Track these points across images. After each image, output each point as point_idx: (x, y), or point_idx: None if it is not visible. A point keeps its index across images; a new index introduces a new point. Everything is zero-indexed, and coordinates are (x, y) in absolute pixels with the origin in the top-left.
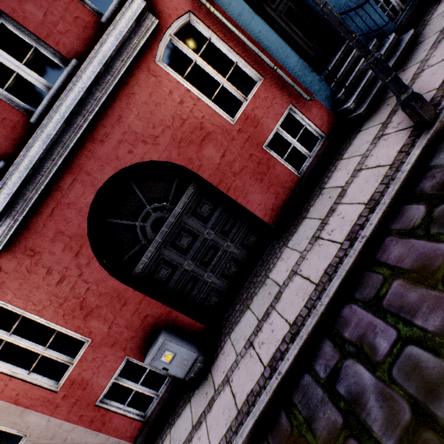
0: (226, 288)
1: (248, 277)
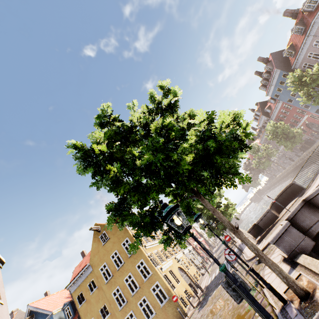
0: None
1: None
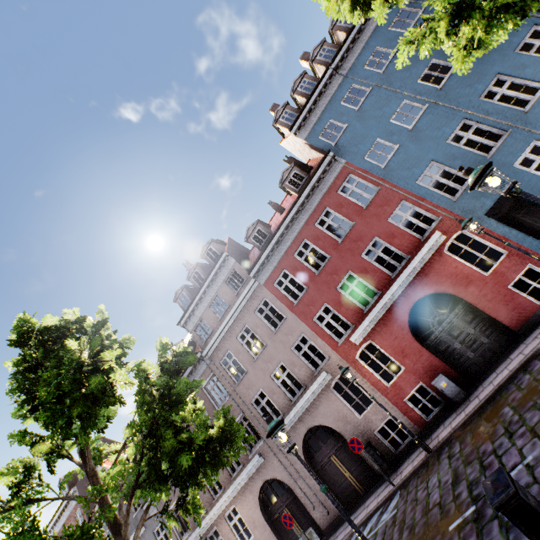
0: (482, 364)
1: (498, 360)
